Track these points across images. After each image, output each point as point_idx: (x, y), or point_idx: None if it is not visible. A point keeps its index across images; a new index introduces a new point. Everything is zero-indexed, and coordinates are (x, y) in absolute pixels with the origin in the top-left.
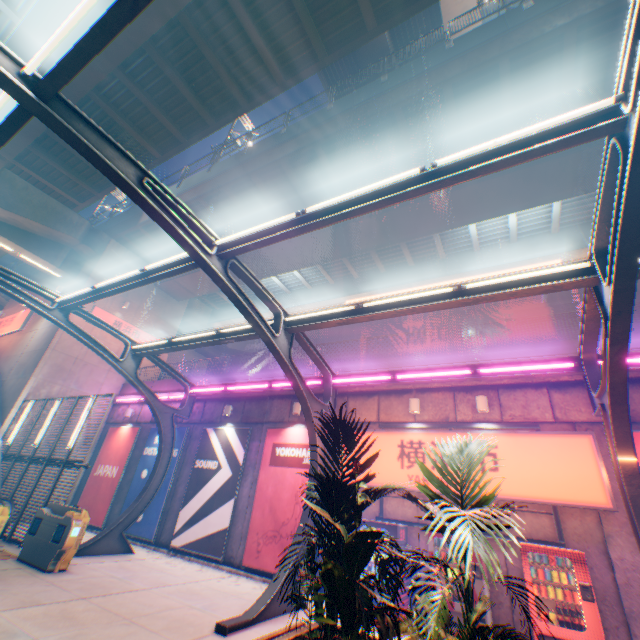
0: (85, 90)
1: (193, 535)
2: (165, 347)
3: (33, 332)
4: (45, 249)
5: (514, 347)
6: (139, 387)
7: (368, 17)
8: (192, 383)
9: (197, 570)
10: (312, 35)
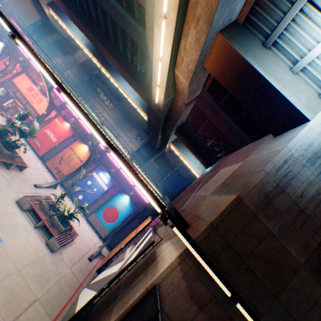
0: None
1: None
2: None
3: None
4: None
5: None
6: None
7: None
8: None
9: None
10: None
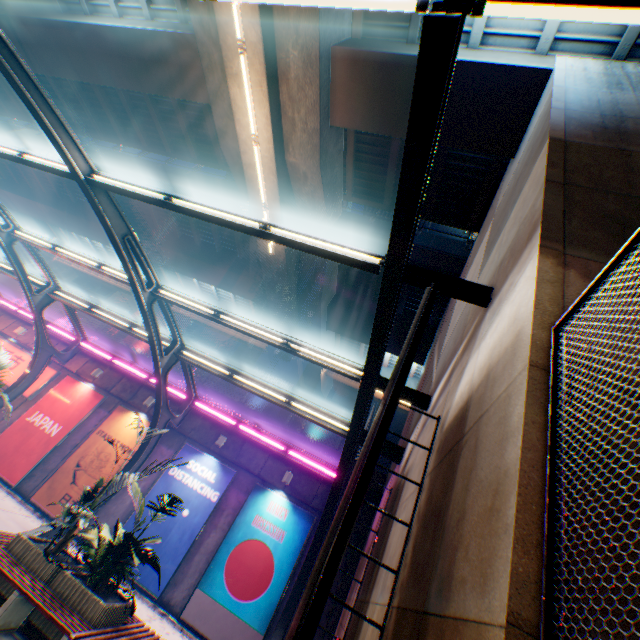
0: None
1: None
2: None
3: None
4: None
5: (91, 330)
6: None
7: (120, 135)
8: None
9: None
10: (94, 122)
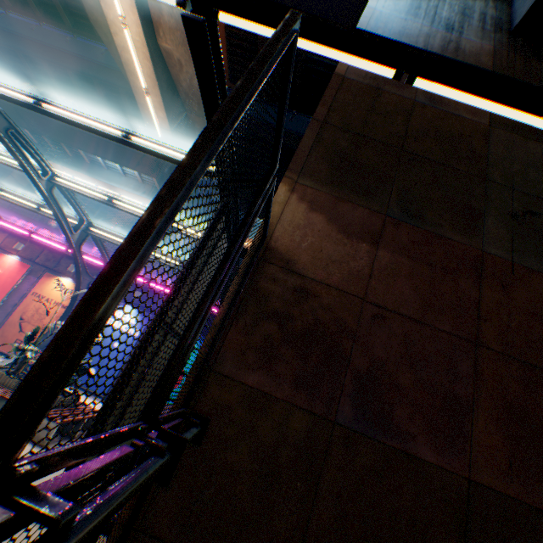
0: None
1: None
2: None
3: None
4: None
5: (3, 208)
6: None
7: None
8: None
9: None
10: None
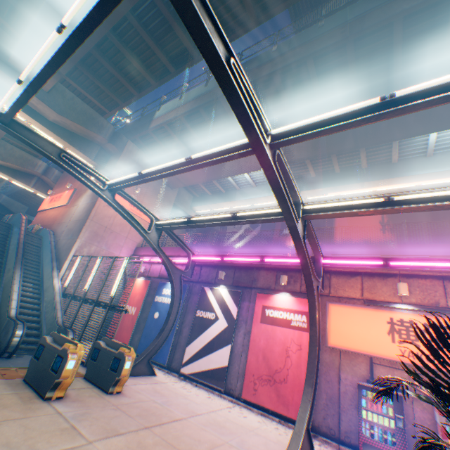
0: (127, 7)
1: (198, 367)
2: (183, 224)
3: (75, 207)
4: (84, 146)
5: None
6: (160, 253)
7: None
8: (193, 252)
9: (208, 398)
10: None
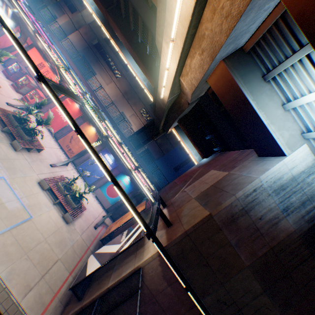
0: None
1: None
2: None
3: None
4: None
5: (81, 75)
6: None
7: None
8: None
9: None
10: None
